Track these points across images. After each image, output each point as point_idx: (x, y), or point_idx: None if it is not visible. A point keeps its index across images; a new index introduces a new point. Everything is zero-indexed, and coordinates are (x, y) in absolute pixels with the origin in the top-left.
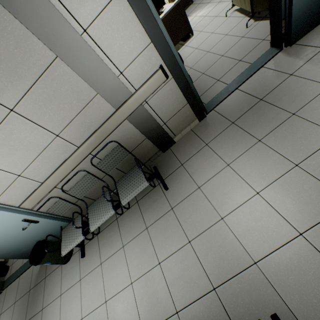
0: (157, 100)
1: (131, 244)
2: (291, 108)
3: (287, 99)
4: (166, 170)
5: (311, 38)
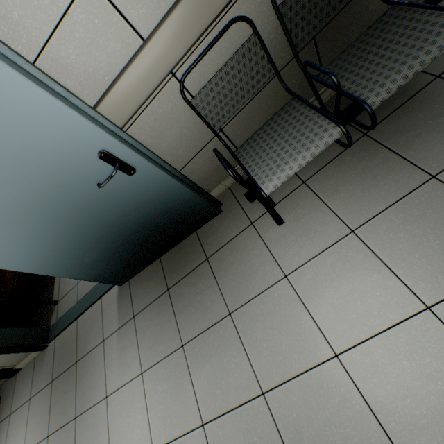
0: None
1: None
2: (79, 404)
3: (84, 385)
4: (2, 410)
5: (138, 284)
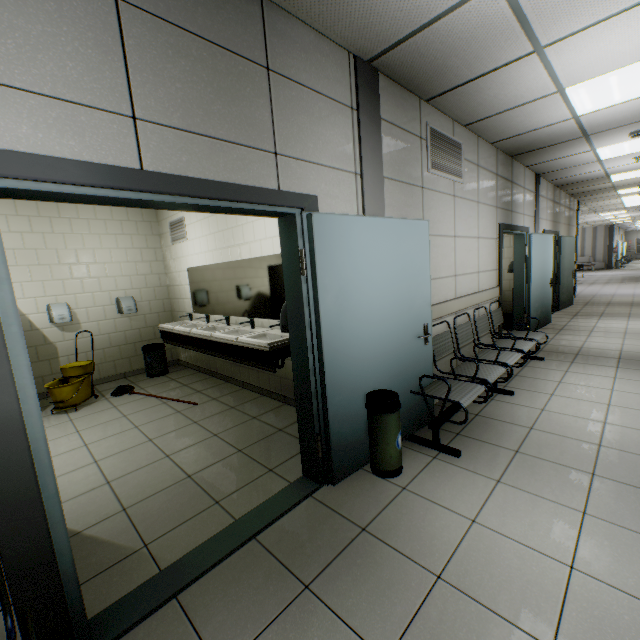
0: None
1: None
2: None
3: None
4: None
5: None
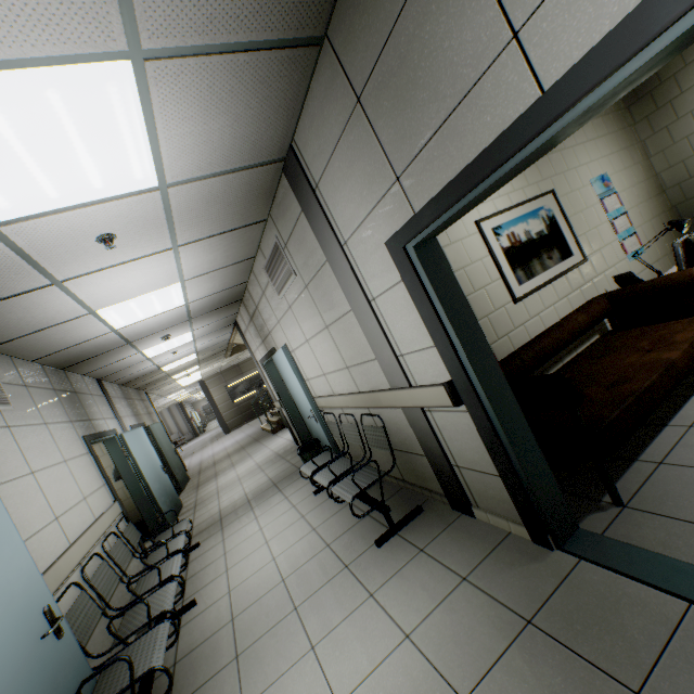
0: (445, 421)
1: (314, 536)
2: None
3: None
4: (414, 528)
5: None
